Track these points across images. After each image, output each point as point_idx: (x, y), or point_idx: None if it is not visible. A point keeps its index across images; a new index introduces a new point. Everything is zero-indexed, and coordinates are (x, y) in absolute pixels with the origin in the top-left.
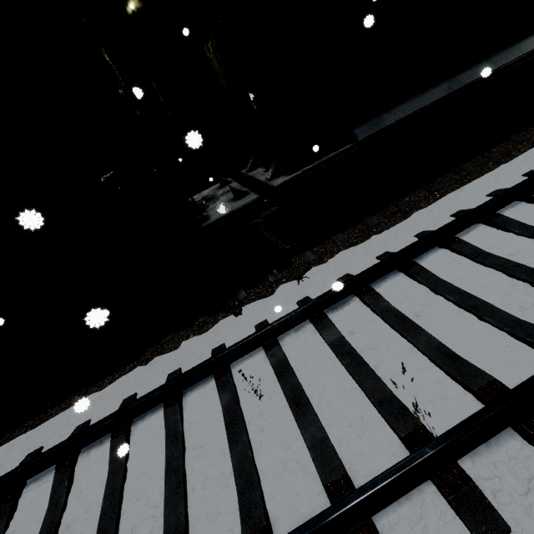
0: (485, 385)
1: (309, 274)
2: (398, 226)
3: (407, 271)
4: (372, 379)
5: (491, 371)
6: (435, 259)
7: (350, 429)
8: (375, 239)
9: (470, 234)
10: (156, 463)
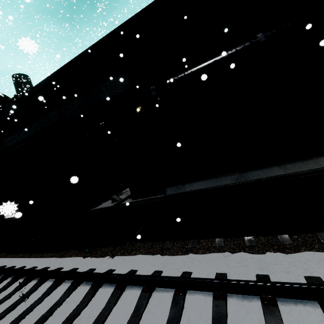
0: None
1: (119, 257)
2: (171, 257)
3: (113, 289)
4: None
5: None
6: (133, 294)
7: None
8: (156, 257)
9: (163, 293)
10: (1, 298)
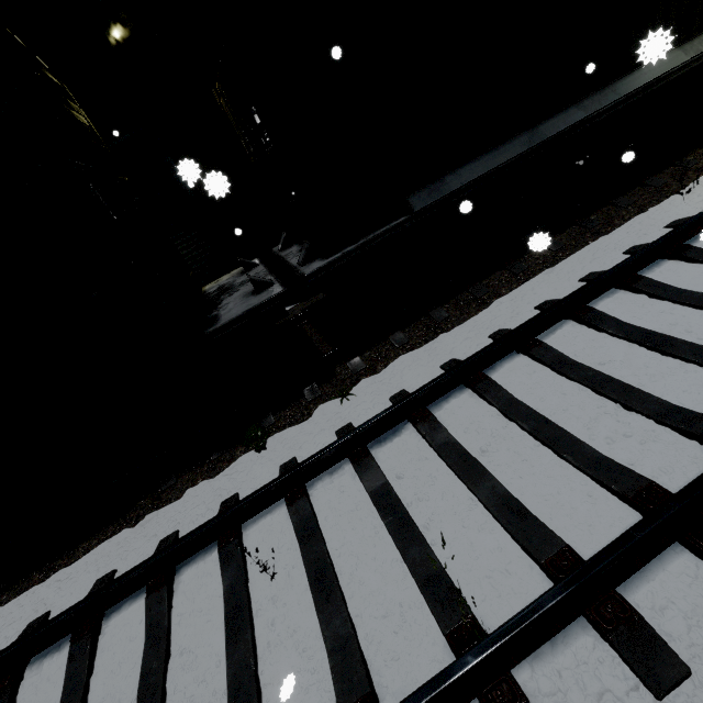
0: (553, 556)
1: (358, 390)
2: (472, 321)
3: (474, 388)
4: (418, 546)
5: (567, 532)
6: (511, 370)
7: (385, 621)
8: (443, 339)
9: (555, 334)
10: (129, 678)
